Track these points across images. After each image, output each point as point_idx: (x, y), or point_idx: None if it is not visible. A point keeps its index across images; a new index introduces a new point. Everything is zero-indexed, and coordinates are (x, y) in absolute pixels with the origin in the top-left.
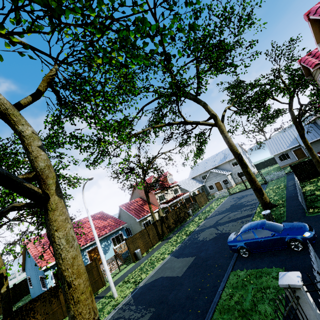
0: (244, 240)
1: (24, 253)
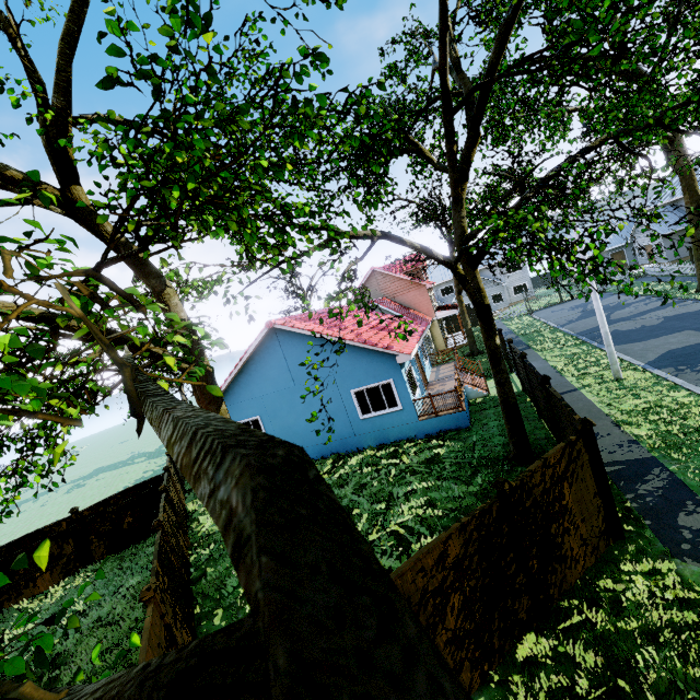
0: None
1: (246, 359)
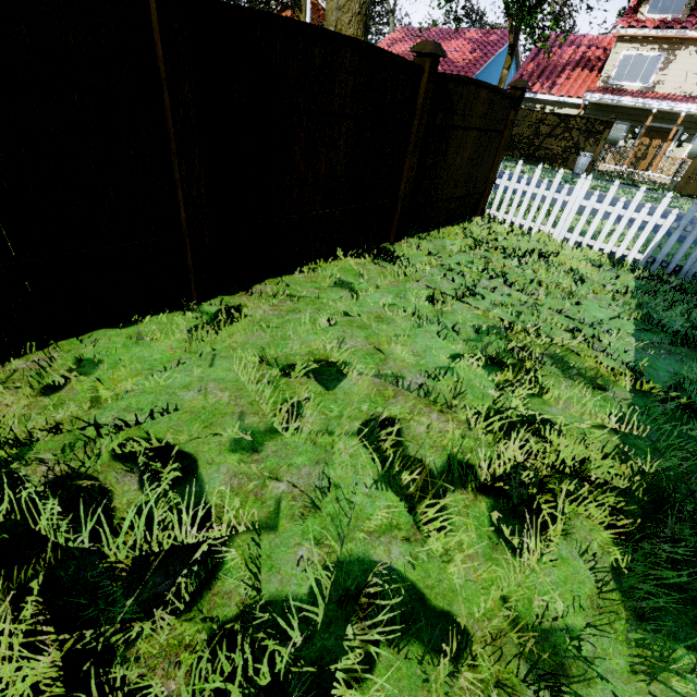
0: None
1: None
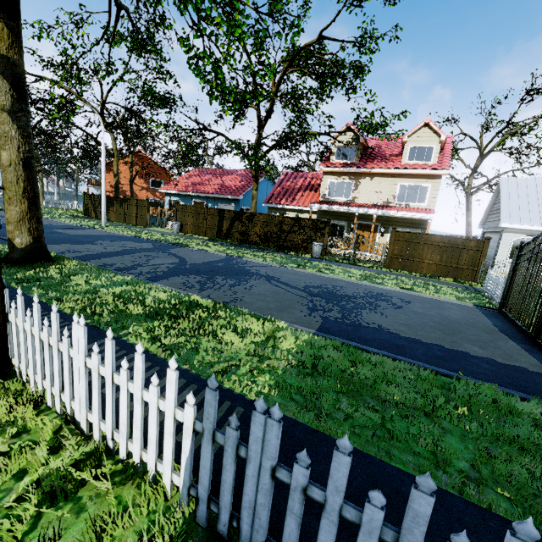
0: None
1: None
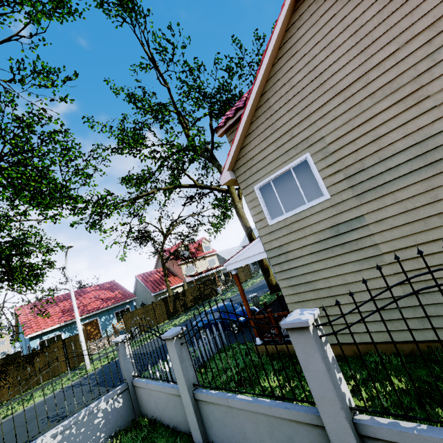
0: (203, 321)
1: (17, 321)
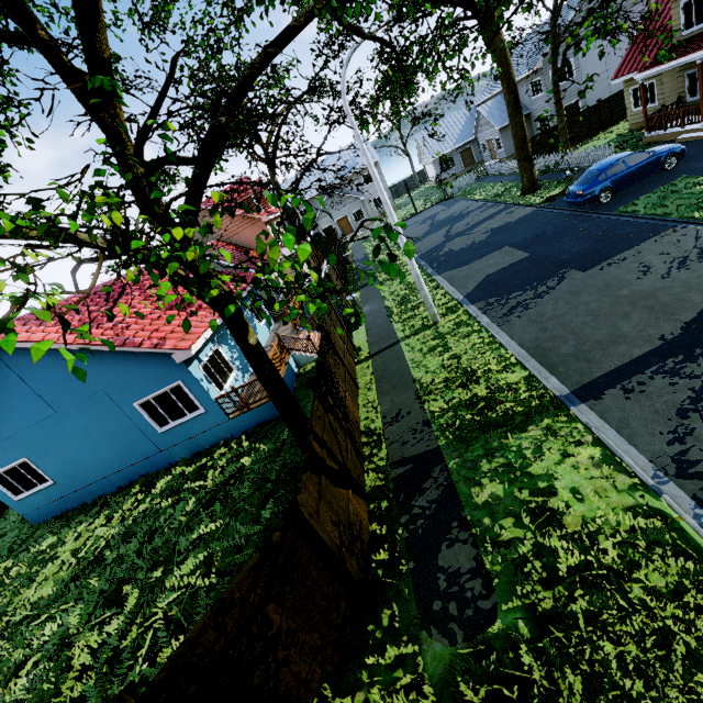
0: (611, 177)
1: None
